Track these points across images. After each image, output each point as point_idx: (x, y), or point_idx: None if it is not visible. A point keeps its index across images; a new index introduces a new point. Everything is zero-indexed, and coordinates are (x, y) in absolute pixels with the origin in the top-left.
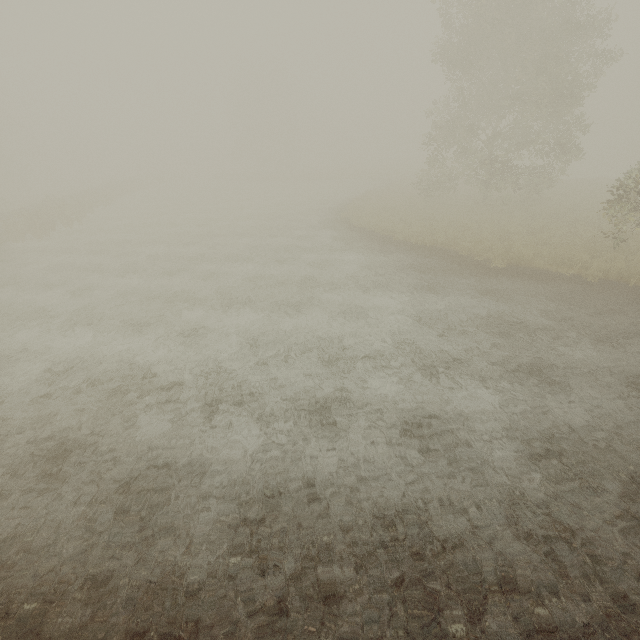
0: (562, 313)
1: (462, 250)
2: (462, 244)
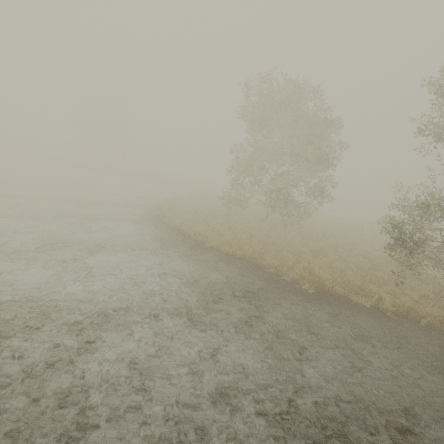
0: (411, 378)
1: (268, 265)
2: (268, 260)
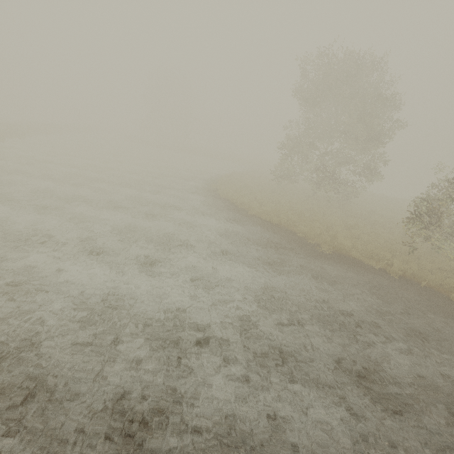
0: (379, 307)
1: (299, 232)
2: (299, 227)
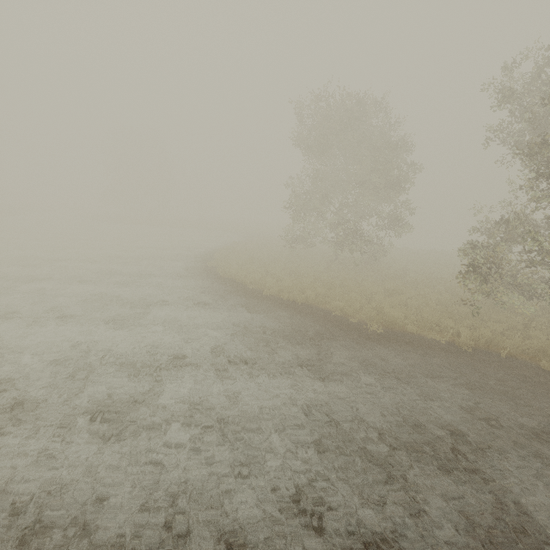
0: (473, 402)
1: (334, 309)
2: (333, 303)
